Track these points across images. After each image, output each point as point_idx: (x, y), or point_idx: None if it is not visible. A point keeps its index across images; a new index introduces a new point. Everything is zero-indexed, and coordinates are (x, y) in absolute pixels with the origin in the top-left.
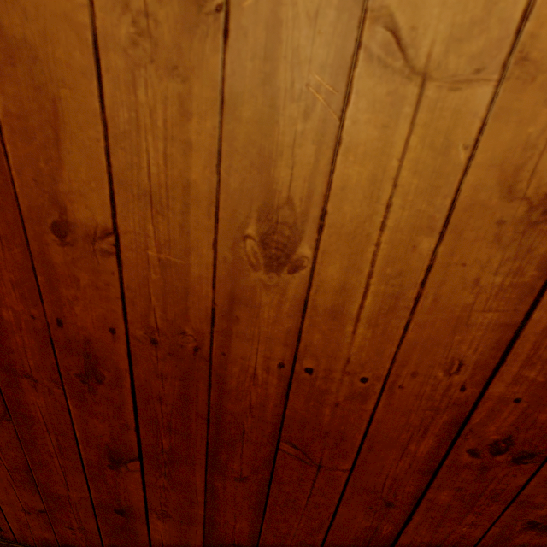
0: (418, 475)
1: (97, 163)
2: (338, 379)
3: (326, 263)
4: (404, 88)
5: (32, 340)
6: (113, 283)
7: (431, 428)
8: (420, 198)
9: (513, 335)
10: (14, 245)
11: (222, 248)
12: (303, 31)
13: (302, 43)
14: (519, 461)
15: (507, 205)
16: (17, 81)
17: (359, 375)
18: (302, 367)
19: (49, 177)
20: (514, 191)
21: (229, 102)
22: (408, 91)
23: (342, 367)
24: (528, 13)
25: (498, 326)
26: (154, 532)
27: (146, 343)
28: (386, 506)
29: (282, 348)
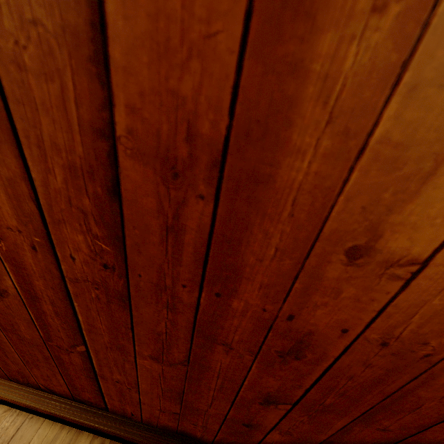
0: None
1: None
2: None
3: None
4: None
5: (249, 324)
6: (380, 300)
7: None
8: None
9: None
10: (288, 258)
11: None
12: None
13: None
14: None
15: None
16: (430, 106)
17: None
18: None
19: (386, 207)
20: None
21: None
22: None
23: None
24: None
25: None
26: (268, 439)
27: (374, 343)
28: None
29: None
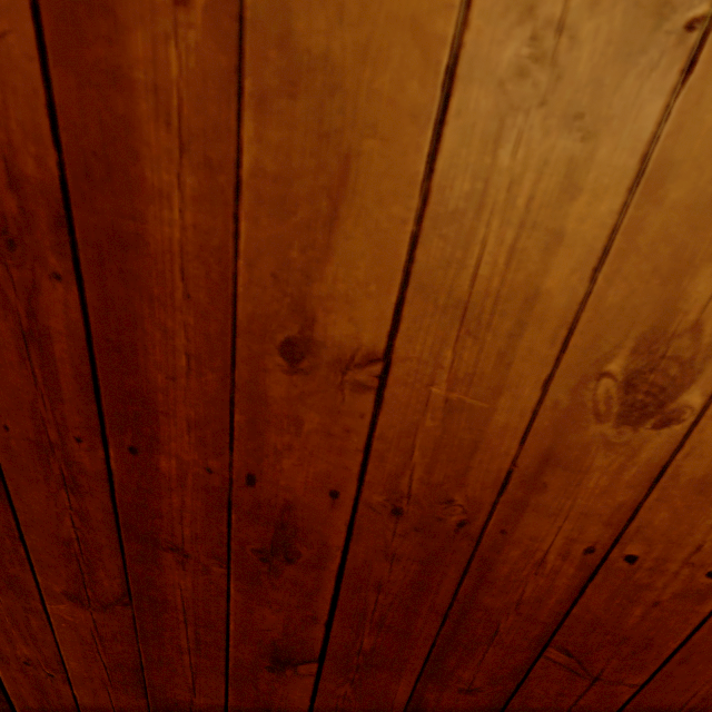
0: None
1: (389, 256)
2: (673, 571)
3: None
4: None
5: (197, 501)
6: (357, 429)
7: None
8: None
9: None
10: (209, 369)
11: (557, 388)
12: None
13: None
14: None
15: None
16: (291, 123)
17: (707, 568)
18: (621, 553)
19: (301, 273)
20: None
21: (653, 174)
22: None
23: (685, 556)
24: None
25: None
26: None
27: (383, 512)
28: None
29: (600, 528)
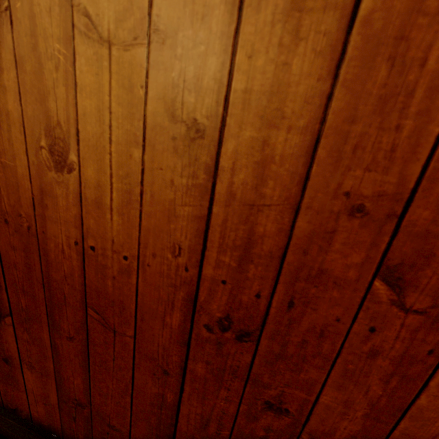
0: (178, 346)
1: None
2: (111, 256)
3: (86, 166)
4: (101, 50)
5: None
6: None
7: (176, 303)
8: (126, 121)
9: (205, 225)
10: None
11: (31, 155)
12: (46, 19)
13: (47, 26)
14: (241, 339)
15: (174, 126)
16: None
17: (122, 254)
18: (88, 245)
19: None
20: (176, 116)
21: (19, 61)
22: (104, 52)
23: (111, 246)
24: (151, 3)
25: (194, 217)
26: (27, 381)
27: (3, 222)
28: (164, 374)
29: (74, 229)
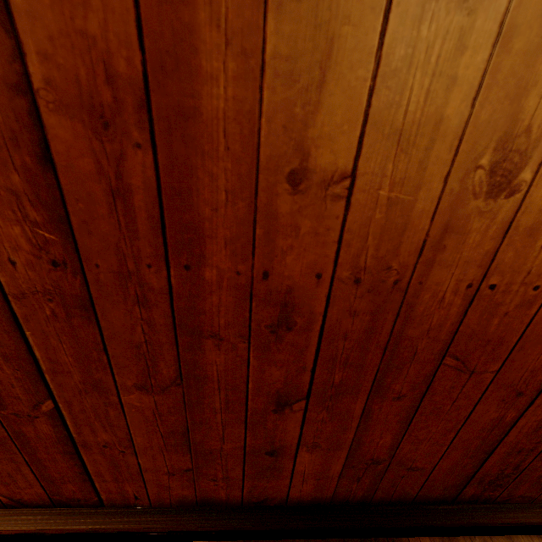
0: None
1: (356, 104)
2: (515, 290)
3: (540, 185)
4: None
5: (229, 298)
6: (334, 227)
7: None
8: None
9: None
10: (240, 199)
11: (452, 180)
12: None
13: None
14: None
15: None
16: (297, 19)
17: (533, 284)
18: (487, 284)
19: (301, 122)
20: None
21: (506, 34)
22: None
23: (521, 279)
24: None
25: None
26: (299, 465)
27: (349, 283)
28: (517, 396)
29: (475, 269)
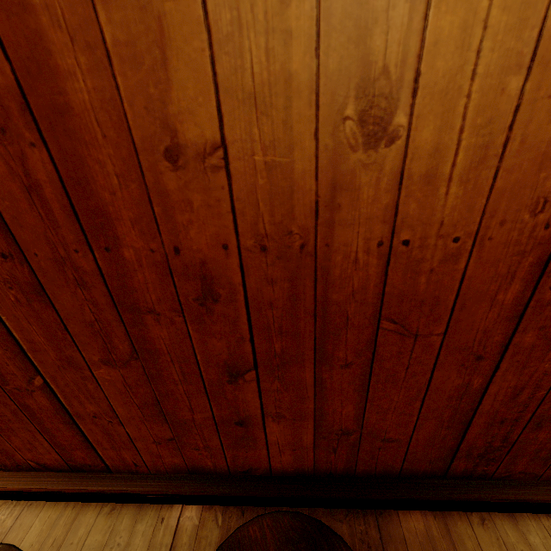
0: (505, 323)
1: (202, 75)
2: (433, 244)
3: (420, 128)
4: None
5: (152, 275)
6: (223, 198)
7: (517, 273)
8: (509, 36)
9: None
10: (131, 182)
11: (323, 136)
12: None
13: None
14: None
15: None
16: (123, 5)
17: (452, 236)
18: (399, 240)
19: (159, 101)
20: None
21: None
22: None
23: (436, 231)
24: None
25: None
26: (270, 435)
27: (256, 251)
28: (477, 360)
29: (381, 226)
